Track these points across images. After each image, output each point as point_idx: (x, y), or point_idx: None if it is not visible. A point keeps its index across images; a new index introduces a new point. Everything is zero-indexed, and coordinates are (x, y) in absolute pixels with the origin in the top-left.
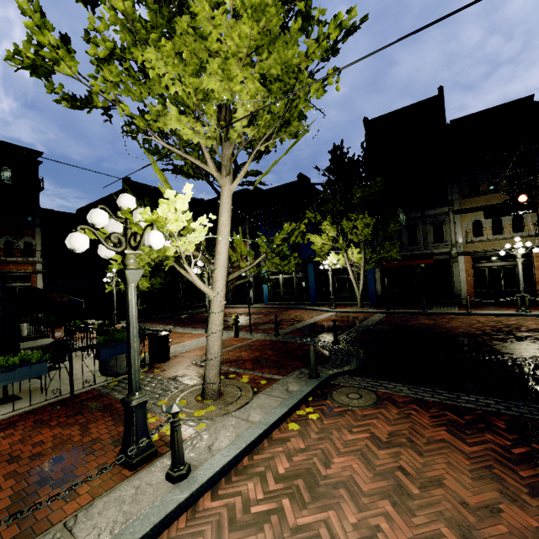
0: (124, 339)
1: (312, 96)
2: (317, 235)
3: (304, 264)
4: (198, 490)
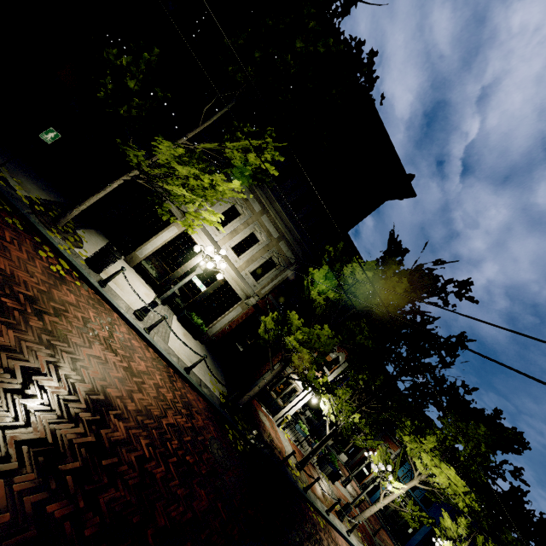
0: (336, 465)
1: (459, 504)
2: (455, 515)
3: (425, 517)
4: (351, 543)
